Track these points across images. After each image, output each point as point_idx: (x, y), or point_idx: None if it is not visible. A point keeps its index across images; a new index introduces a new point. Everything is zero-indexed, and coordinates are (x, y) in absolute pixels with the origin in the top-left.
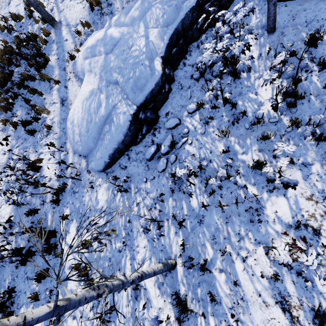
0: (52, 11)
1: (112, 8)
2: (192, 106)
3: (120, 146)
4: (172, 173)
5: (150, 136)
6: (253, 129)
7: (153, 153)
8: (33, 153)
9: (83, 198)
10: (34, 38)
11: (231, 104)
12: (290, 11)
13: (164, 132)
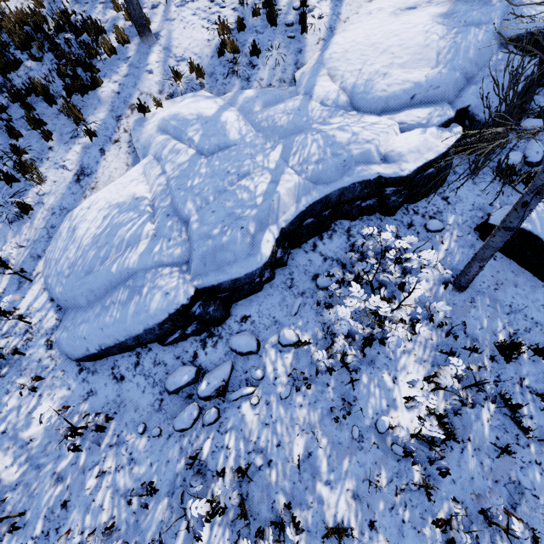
0: (154, 10)
1: (253, 74)
2: (289, 336)
3: (129, 342)
4: (192, 457)
5: (195, 342)
6: (363, 444)
7: (183, 384)
8: None
9: (6, 397)
10: (94, 33)
11: (349, 373)
12: (496, 272)
13: (224, 350)
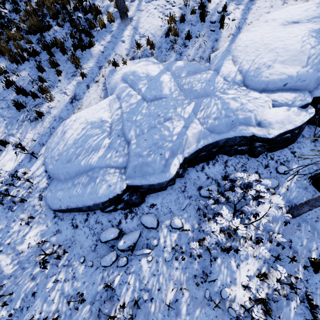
0: (132, 3)
1: (184, 51)
2: (177, 223)
3: (84, 208)
4: (107, 286)
5: (121, 213)
6: (210, 302)
7: (110, 239)
8: (5, 127)
9: (13, 223)
10: (95, 14)
11: (210, 255)
12: (319, 209)
13: (137, 223)
